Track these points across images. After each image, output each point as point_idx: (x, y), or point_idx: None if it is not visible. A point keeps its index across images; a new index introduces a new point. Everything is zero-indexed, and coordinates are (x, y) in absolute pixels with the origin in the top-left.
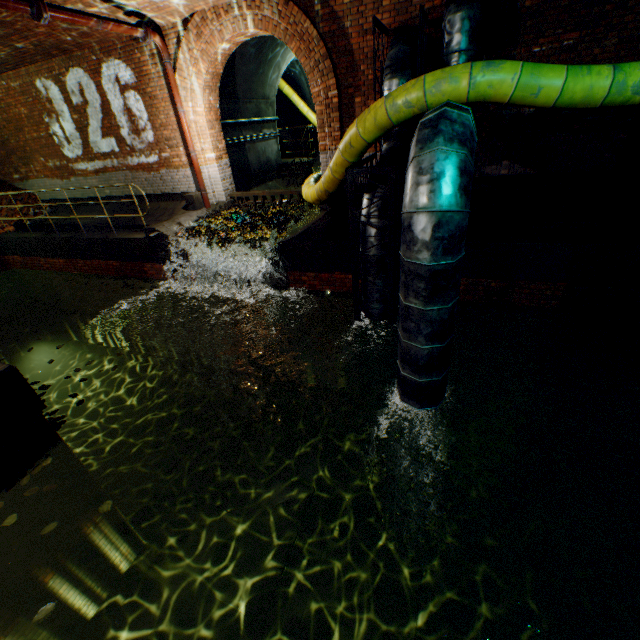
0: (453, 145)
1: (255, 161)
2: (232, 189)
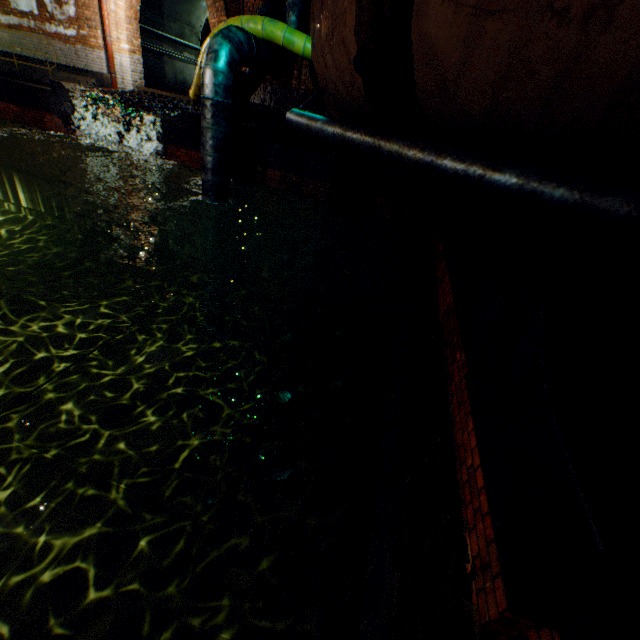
0: (226, 41)
1: (172, 76)
2: (141, 84)
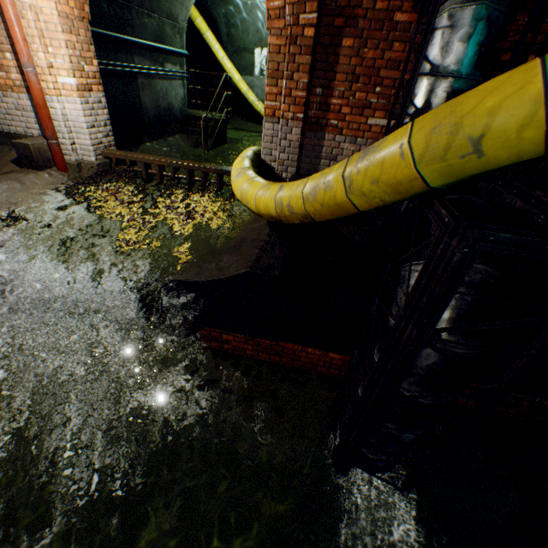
0: None
1: (151, 104)
2: (109, 143)
